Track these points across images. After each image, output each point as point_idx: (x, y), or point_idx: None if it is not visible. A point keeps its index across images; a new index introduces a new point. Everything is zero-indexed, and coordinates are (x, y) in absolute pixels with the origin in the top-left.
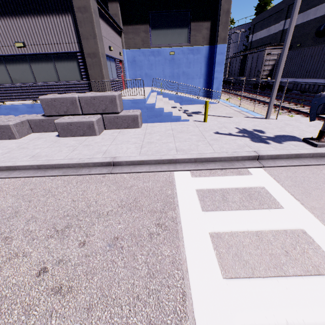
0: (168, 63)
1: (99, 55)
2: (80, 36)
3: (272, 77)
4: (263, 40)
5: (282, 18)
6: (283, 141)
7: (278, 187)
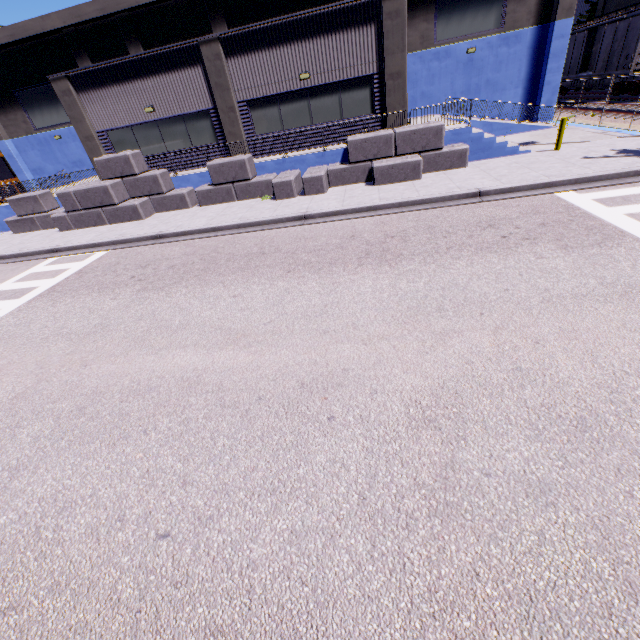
0: (462, 68)
1: (405, 74)
2: (384, 52)
3: None
4: None
5: None
6: None
7: None
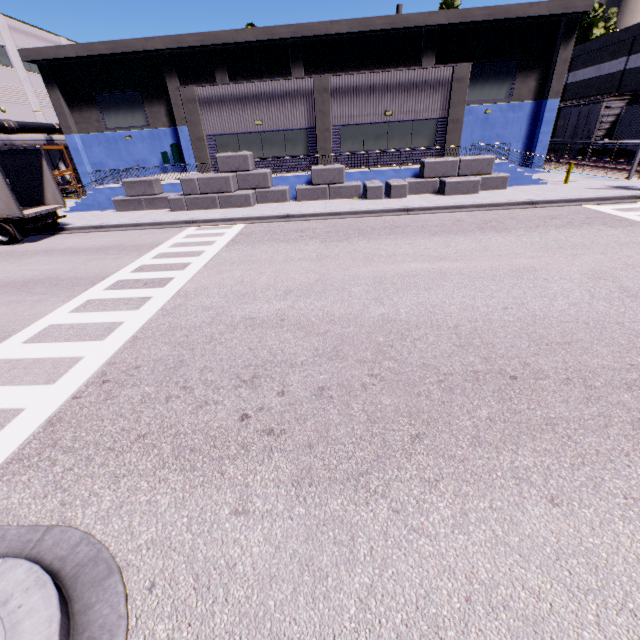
0: (480, 124)
1: (462, 121)
2: (450, 104)
3: (613, 139)
4: (589, 83)
5: (623, 53)
6: None
7: None
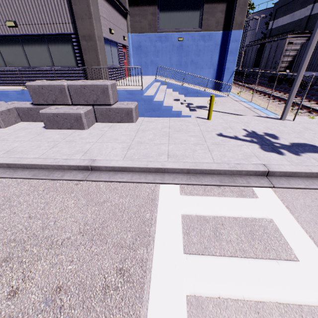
0: (176, 50)
1: (95, 38)
2: (75, 15)
3: (292, 70)
4: (285, 27)
5: (310, 1)
6: (301, 152)
7: (291, 221)
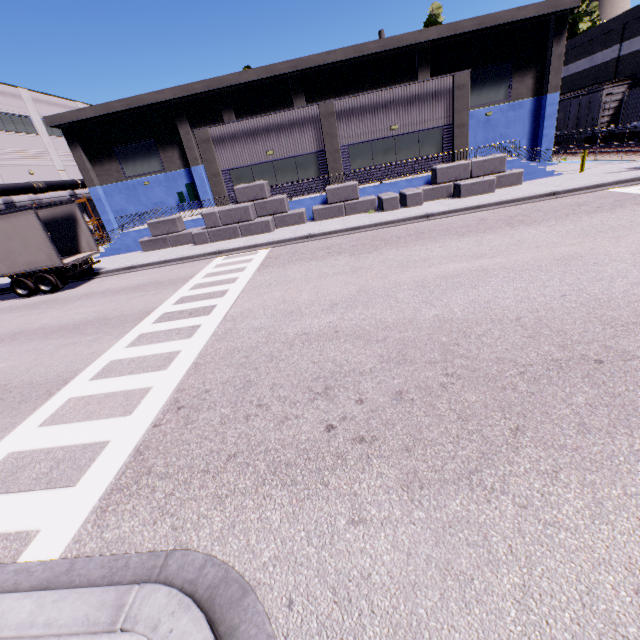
0: (482, 126)
1: (467, 125)
2: (454, 111)
3: (619, 123)
4: (583, 74)
5: (615, 41)
6: None
7: None
